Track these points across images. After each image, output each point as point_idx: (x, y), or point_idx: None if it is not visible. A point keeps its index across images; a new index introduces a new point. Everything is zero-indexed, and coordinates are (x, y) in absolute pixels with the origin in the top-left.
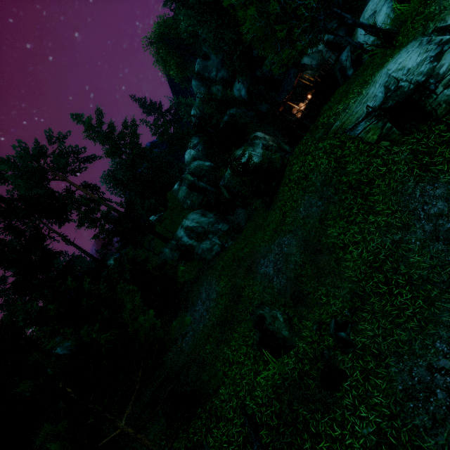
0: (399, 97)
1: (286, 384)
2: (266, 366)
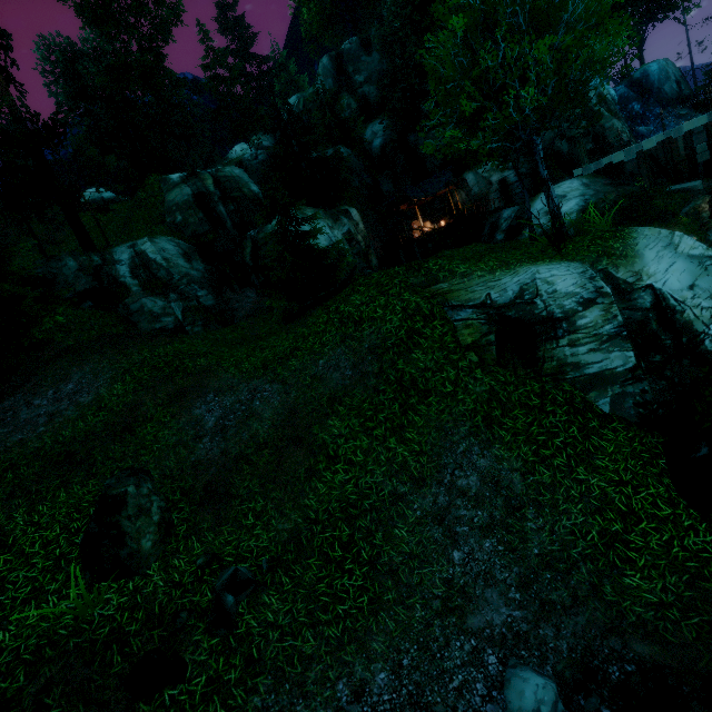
0: (525, 314)
1: (71, 644)
2: (66, 588)
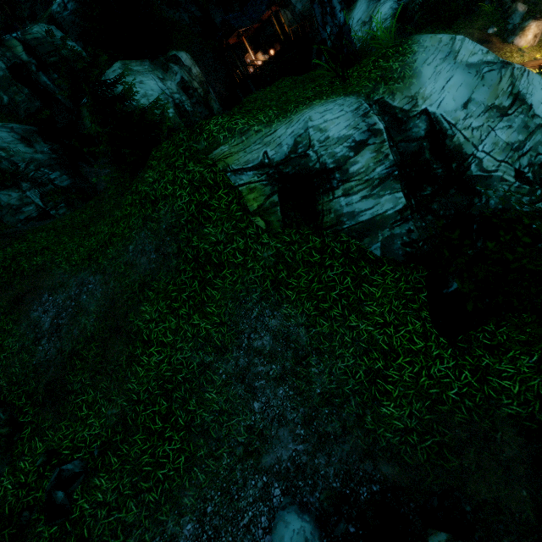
0: (301, 168)
1: None
2: None
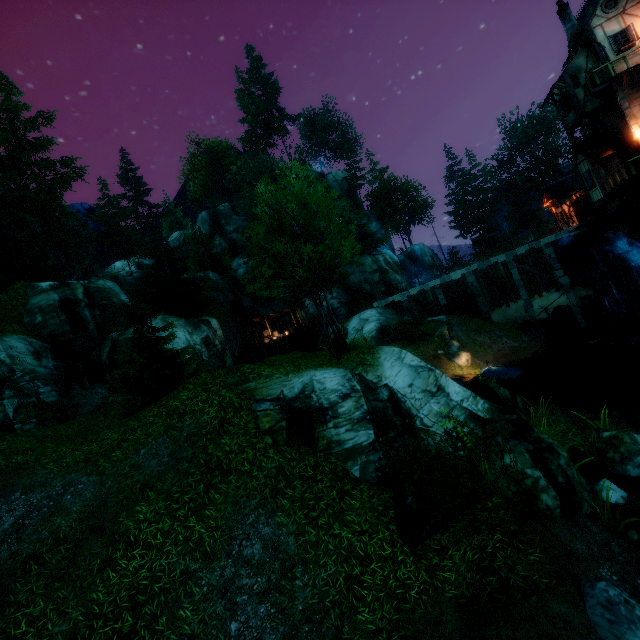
0: (306, 405)
1: None
2: None
